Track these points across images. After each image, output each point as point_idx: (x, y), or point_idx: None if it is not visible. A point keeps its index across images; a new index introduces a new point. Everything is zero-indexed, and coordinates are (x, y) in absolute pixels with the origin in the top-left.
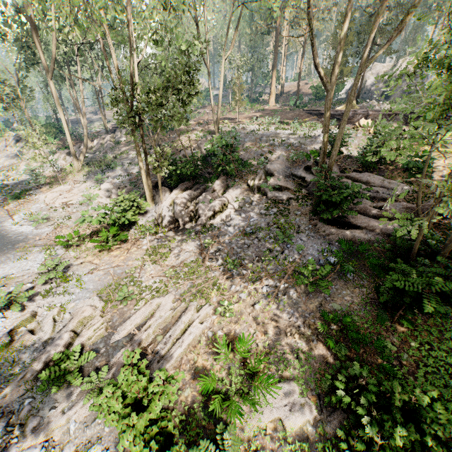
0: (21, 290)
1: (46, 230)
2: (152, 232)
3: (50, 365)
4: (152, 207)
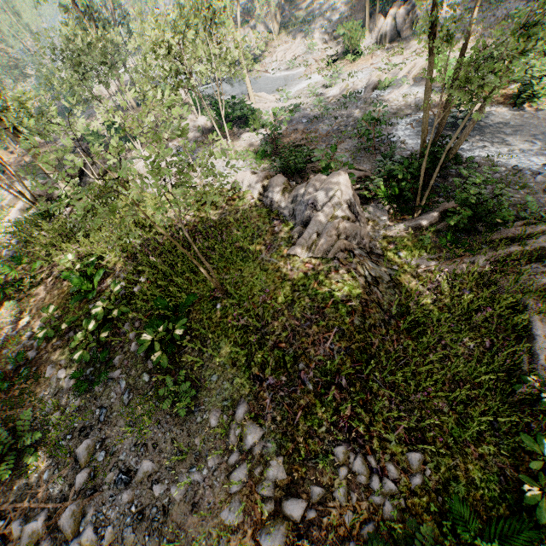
0: (326, 85)
1: (300, 70)
2: (380, 48)
3: (375, 88)
4: (368, 37)
